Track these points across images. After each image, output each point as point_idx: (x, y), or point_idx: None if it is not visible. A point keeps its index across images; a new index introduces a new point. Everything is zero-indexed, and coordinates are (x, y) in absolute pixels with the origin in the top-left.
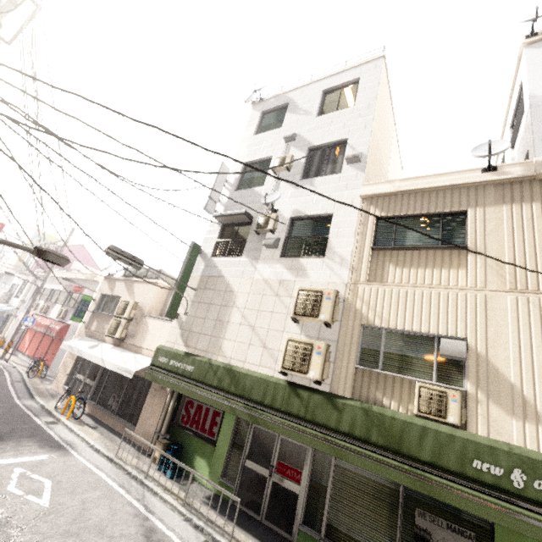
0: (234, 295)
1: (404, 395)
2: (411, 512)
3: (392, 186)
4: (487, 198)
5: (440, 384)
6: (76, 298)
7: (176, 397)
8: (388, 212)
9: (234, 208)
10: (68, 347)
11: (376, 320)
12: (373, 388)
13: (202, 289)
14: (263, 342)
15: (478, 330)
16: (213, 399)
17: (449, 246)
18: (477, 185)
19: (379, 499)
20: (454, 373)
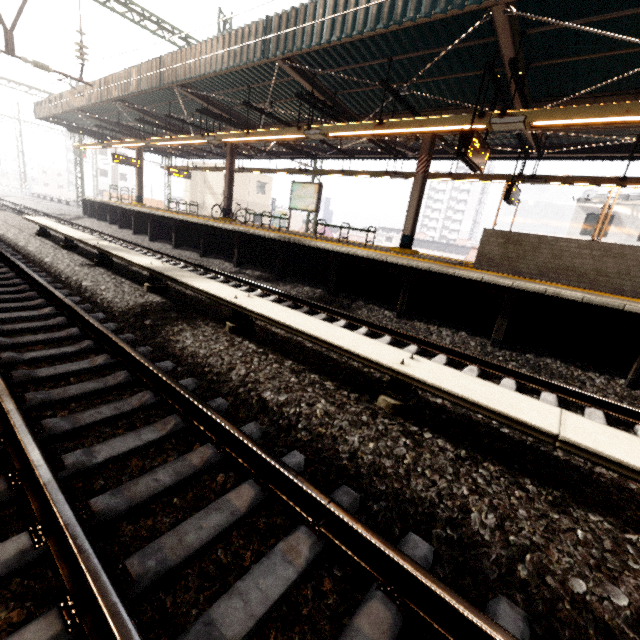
0: None
1: None
2: None
3: None
4: None
5: None
6: None
7: None
8: None
9: None
10: None
11: None
12: None
13: None
14: None
15: None
16: None
17: None
18: None
19: None
20: None
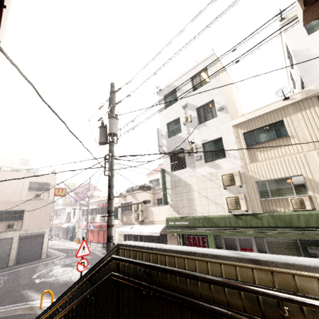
0: (190, 186)
1: (285, 204)
2: (305, 249)
3: (244, 117)
4: (289, 112)
5: (298, 196)
6: (105, 209)
7: (181, 237)
8: (247, 129)
9: (171, 147)
10: (120, 232)
11: (261, 178)
12: (271, 206)
13: (174, 187)
14: (214, 202)
15: (306, 169)
16: (203, 232)
17: (280, 138)
18: (283, 107)
19: (290, 248)
20: (302, 190)
